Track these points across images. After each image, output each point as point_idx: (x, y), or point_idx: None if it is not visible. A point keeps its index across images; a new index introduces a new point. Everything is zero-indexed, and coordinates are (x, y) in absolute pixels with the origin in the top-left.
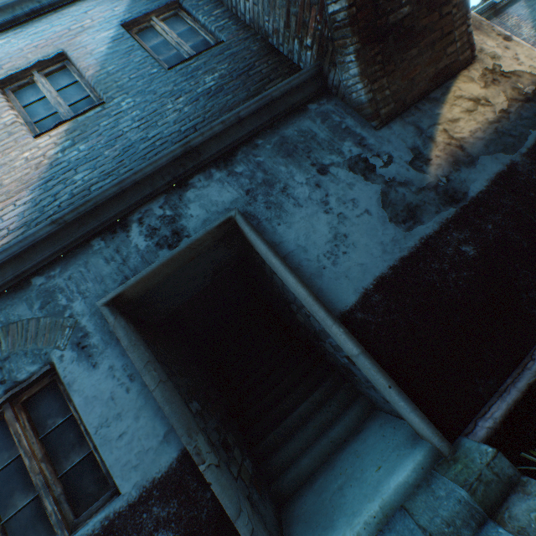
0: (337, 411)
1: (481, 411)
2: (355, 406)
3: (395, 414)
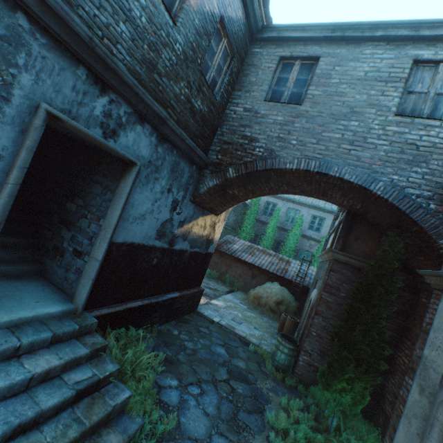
0: (16, 259)
1: (99, 308)
2: (33, 266)
3: (59, 286)
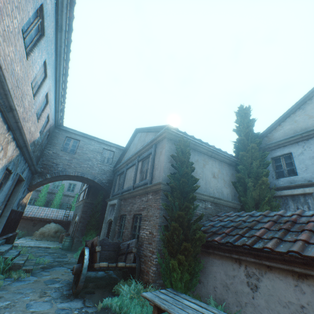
0: None
1: None
2: None
3: None
